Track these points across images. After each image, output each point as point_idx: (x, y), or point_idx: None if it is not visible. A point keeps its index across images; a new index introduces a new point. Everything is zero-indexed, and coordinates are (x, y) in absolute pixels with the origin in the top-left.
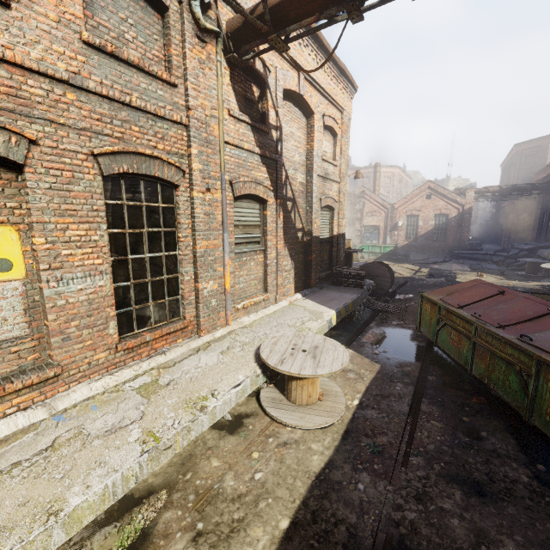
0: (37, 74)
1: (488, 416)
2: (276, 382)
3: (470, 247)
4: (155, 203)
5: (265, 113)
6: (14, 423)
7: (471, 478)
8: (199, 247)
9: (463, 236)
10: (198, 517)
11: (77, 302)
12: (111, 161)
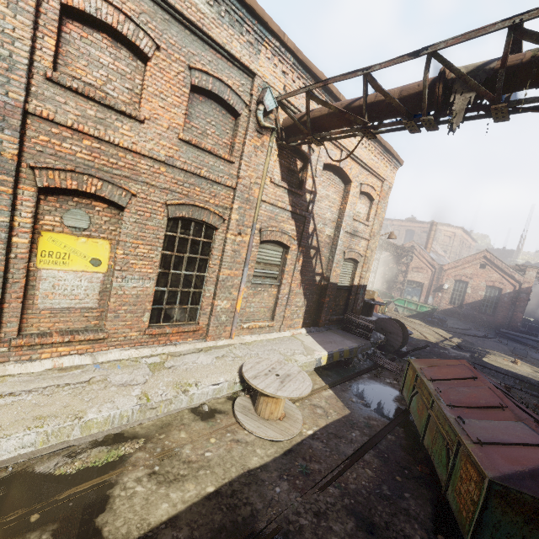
0: (147, 157)
1: (422, 484)
2: (253, 395)
3: (528, 329)
4: (198, 237)
5: (303, 181)
6: (73, 360)
7: (370, 519)
8: (222, 274)
9: (516, 316)
10: (158, 463)
11: (130, 294)
12: (176, 209)
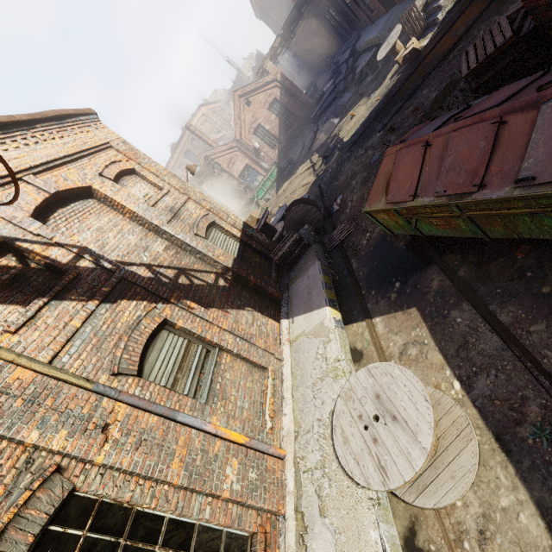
0: None
1: None
2: None
3: (313, 98)
4: (76, 546)
5: (49, 263)
6: None
7: None
8: (177, 477)
9: (303, 99)
10: None
11: None
12: None
